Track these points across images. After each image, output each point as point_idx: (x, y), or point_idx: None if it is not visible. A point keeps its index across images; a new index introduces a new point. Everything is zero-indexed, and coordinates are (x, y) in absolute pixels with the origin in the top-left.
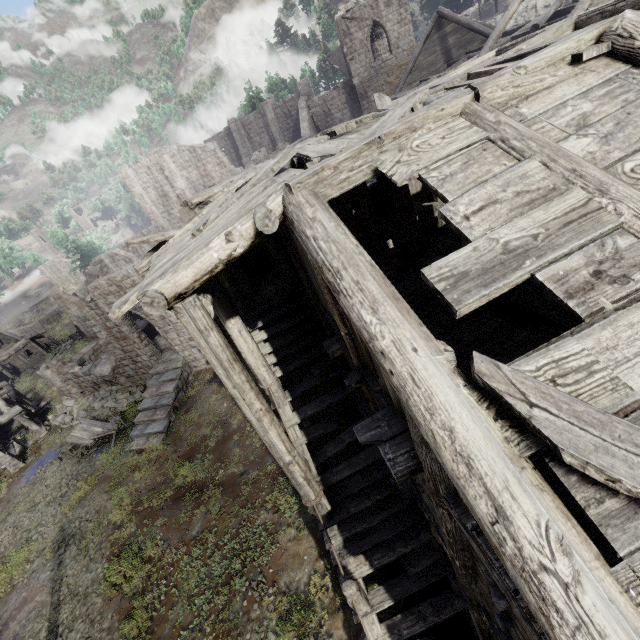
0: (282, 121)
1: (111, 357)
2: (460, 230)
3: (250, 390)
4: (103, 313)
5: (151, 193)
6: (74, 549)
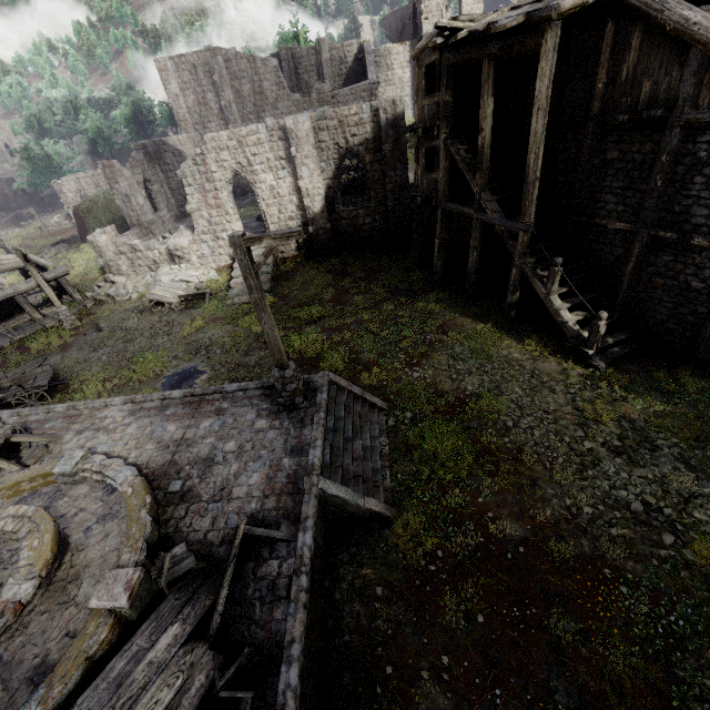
0: (335, 65)
1: (184, 233)
2: (708, 0)
3: (549, 106)
4: (207, 171)
5: (189, 97)
6: (218, 351)
